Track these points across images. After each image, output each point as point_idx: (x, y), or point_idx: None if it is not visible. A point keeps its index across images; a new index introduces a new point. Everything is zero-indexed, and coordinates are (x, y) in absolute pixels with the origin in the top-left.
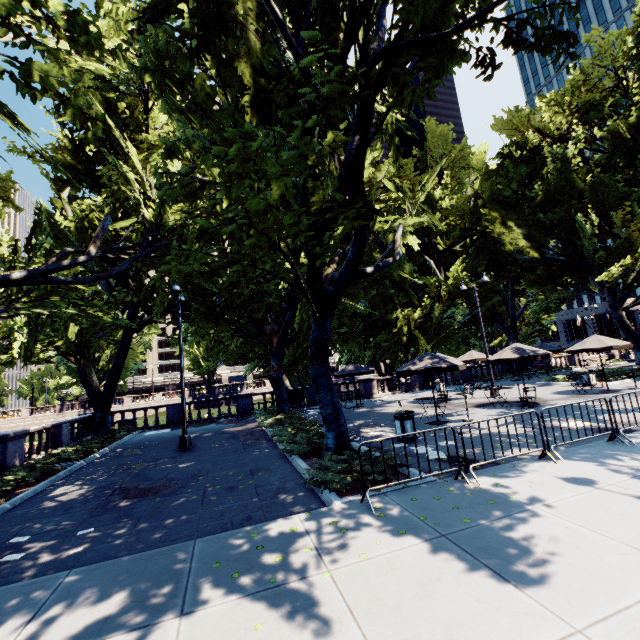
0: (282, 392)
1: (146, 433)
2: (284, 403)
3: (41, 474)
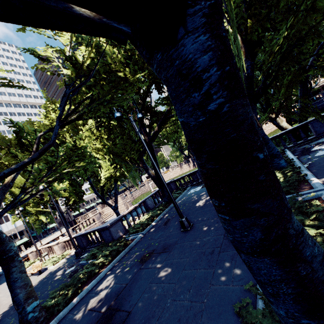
0: (269, 148)
1: (189, 191)
2: (276, 158)
3: (115, 253)
